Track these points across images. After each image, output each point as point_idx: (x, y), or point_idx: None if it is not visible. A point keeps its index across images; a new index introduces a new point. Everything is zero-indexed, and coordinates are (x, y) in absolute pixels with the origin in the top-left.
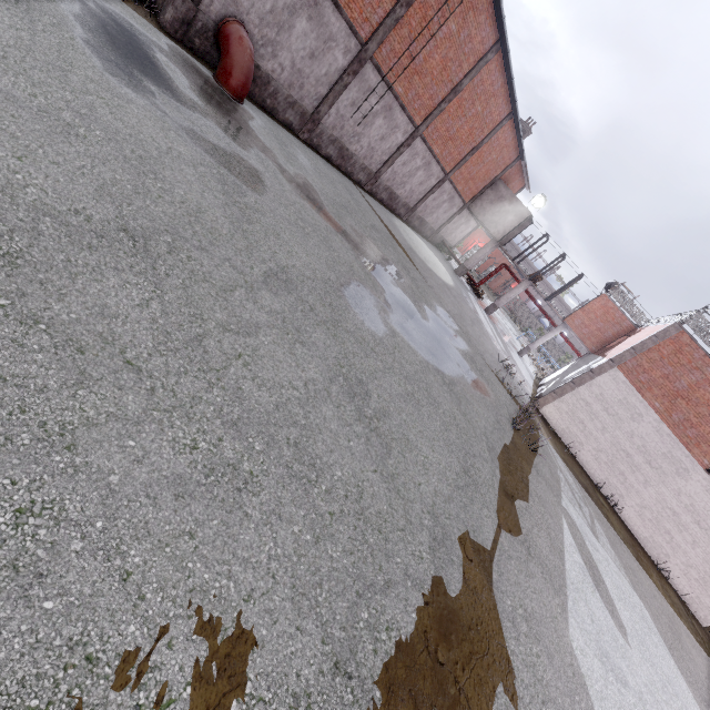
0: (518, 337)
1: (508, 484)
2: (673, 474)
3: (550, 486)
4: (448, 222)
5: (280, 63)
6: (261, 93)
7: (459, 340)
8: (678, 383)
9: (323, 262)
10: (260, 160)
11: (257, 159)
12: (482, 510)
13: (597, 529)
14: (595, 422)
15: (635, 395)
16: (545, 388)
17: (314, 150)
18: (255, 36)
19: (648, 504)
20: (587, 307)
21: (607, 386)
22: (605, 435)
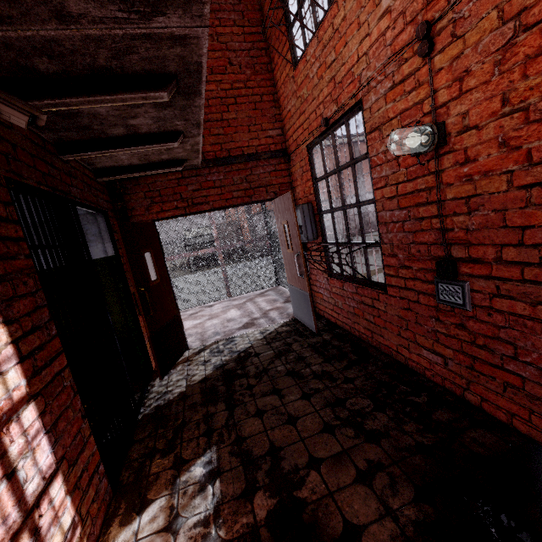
0: None
1: None
2: None
3: None
4: None
5: None
6: None
7: None
8: None
9: None
10: None
11: None
12: None
13: None
14: None
15: None
16: None
17: None
18: None
19: None
20: None
21: None
22: None
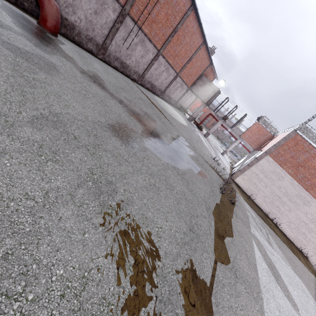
0: (221, 147)
1: (220, 228)
2: (302, 204)
3: (244, 222)
4: (182, 97)
5: (78, 17)
6: (71, 34)
7: (189, 150)
8: (298, 159)
9: (96, 112)
10: (60, 60)
11: (58, 60)
12: (202, 255)
13: (271, 240)
14: (261, 183)
15: (278, 168)
16: (235, 169)
17: (107, 64)
18: (60, 1)
19: (292, 220)
20: (250, 129)
21: (265, 165)
22: (267, 189)
